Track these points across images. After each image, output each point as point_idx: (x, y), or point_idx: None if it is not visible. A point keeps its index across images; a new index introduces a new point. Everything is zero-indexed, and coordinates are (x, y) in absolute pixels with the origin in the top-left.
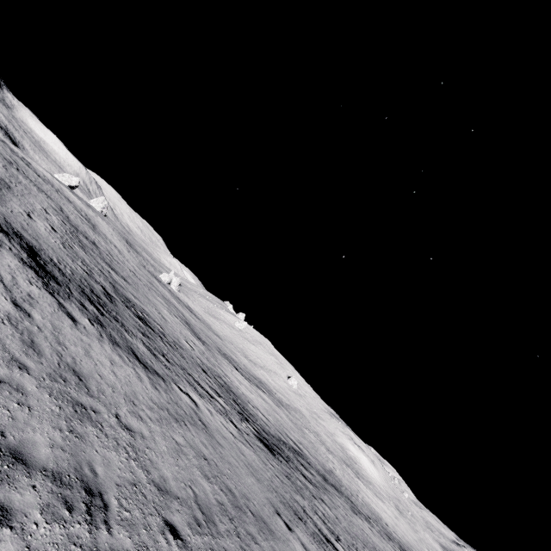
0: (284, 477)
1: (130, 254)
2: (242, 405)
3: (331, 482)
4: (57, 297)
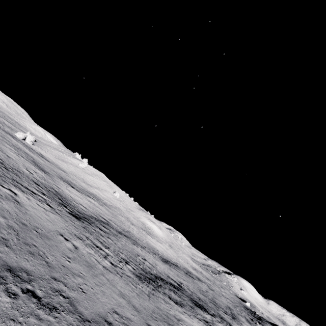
0: (81, 227)
1: None
2: (65, 201)
3: (125, 234)
4: None
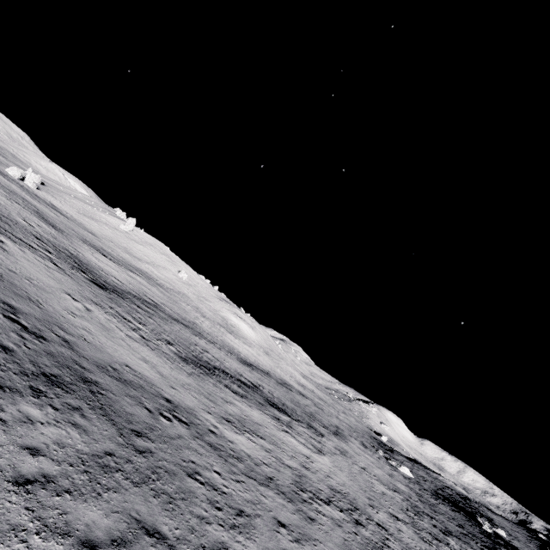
0: (104, 297)
1: None
2: (86, 267)
3: (184, 323)
4: None
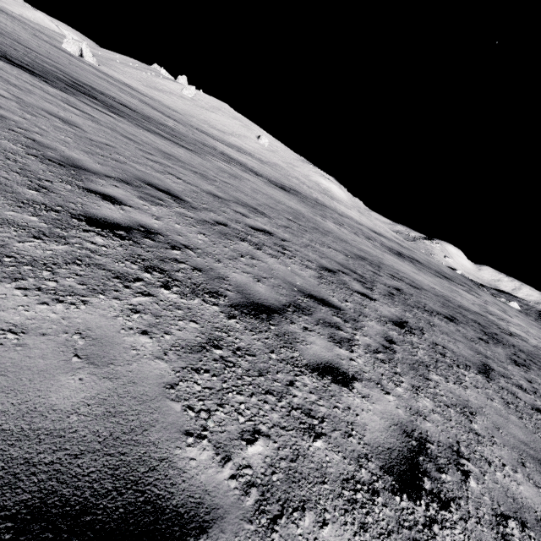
0: (302, 202)
1: (2, 18)
2: (246, 167)
3: (321, 204)
4: (70, 95)
